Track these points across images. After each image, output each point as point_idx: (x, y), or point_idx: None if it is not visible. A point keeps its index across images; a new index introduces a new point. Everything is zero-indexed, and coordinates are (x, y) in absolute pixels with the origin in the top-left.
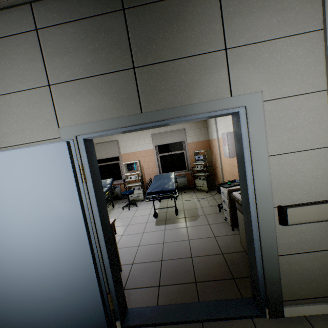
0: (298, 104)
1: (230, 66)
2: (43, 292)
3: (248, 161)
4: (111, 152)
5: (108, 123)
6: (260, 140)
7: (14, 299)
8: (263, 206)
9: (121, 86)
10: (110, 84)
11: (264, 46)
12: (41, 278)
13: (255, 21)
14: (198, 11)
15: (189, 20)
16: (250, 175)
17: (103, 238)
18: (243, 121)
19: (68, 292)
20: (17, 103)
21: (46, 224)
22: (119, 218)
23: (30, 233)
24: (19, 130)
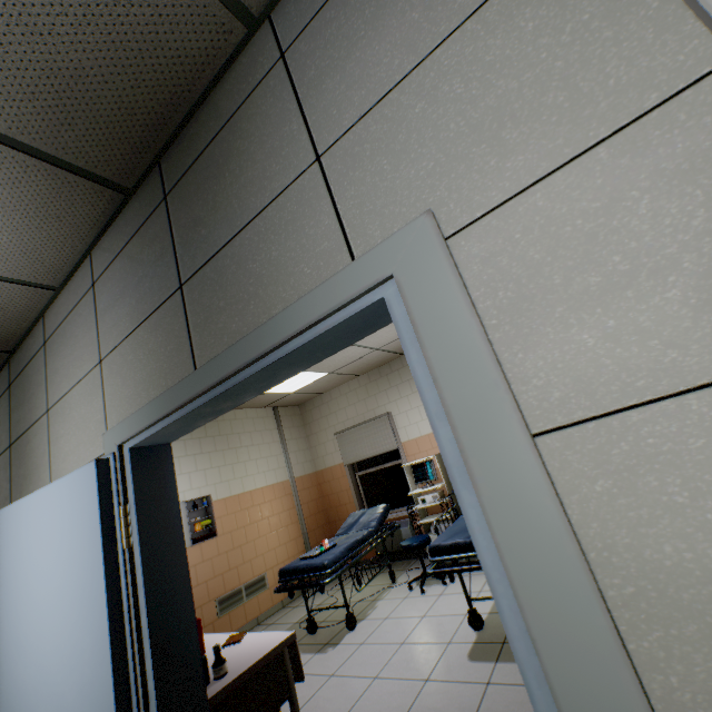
0: (599, 183)
1: (335, 189)
2: None
3: (460, 464)
4: (381, 441)
5: (151, 410)
6: (474, 375)
7: None
8: (592, 710)
9: (169, 329)
10: (156, 332)
11: (408, 90)
12: None
13: (368, 54)
14: (257, 123)
15: (246, 150)
16: (485, 525)
17: (156, 709)
18: (404, 322)
19: None
20: (77, 401)
21: (68, 646)
22: (391, 615)
23: (51, 664)
24: (76, 446)
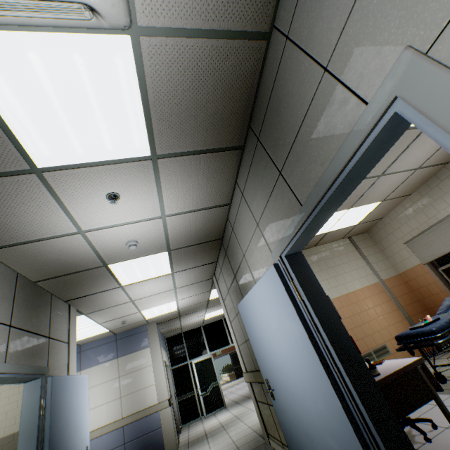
0: None
1: (341, 77)
2: (318, 432)
3: None
4: None
5: (288, 234)
6: None
7: (303, 429)
8: None
9: (281, 195)
10: (276, 199)
11: None
12: (310, 411)
13: None
14: (287, 78)
15: (286, 93)
16: None
17: (344, 373)
18: (415, 116)
19: (338, 444)
20: (254, 246)
21: (291, 346)
22: None
23: (287, 356)
24: (260, 265)
